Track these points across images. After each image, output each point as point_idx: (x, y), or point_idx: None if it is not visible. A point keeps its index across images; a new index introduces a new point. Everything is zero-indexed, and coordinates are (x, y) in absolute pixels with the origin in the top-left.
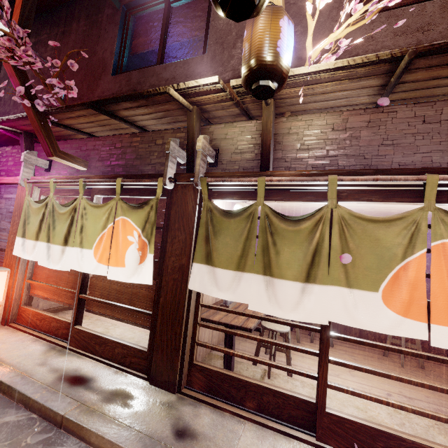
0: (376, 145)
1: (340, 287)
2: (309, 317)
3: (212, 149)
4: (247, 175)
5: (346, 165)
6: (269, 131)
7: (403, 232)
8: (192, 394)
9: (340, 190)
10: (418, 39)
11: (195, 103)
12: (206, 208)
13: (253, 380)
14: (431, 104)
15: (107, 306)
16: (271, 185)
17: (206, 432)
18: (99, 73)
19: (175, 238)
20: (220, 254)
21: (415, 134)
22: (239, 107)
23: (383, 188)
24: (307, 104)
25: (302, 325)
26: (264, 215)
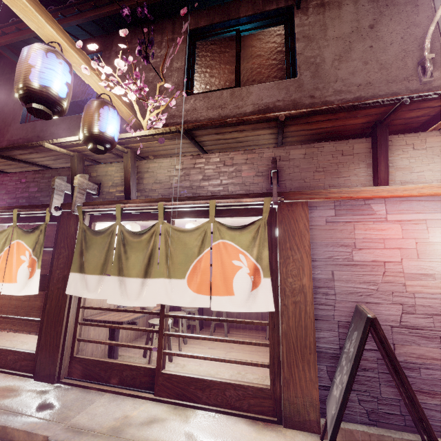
0: (199, 180)
1: (164, 278)
2: (145, 303)
3: (93, 184)
4: (112, 203)
5: (182, 193)
6: (129, 171)
7: (199, 237)
8: (69, 381)
9: (173, 211)
10: (219, 113)
11: (75, 151)
12: (82, 229)
13: (118, 361)
14: (228, 153)
15: (6, 321)
16: (130, 210)
17: (67, 403)
18: (10, 121)
19: (60, 254)
20: (89, 263)
21: (220, 172)
22: (112, 153)
23: (197, 209)
24: (158, 151)
25: (151, 311)
26: (120, 232)
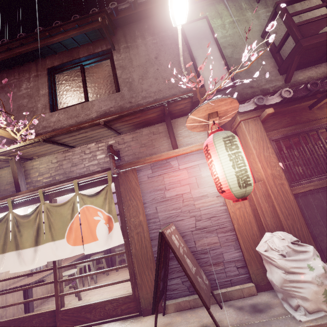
0: (70, 167)
1: (50, 242)
2: (39, 264)
3: None
4: (5, 198)
5: (59, 179)
6: (16, 172)
7: (70, 207)
8: None
9: (52, 193)
10: (76, 120)
11: None
12: None
13: (28, 314)
14: (86, 146)
15: None
16: (20, 199)
17: None
18: None
19: None
20: None
21: (82, 159)
22: (1, 161)
23: (69, 187)
24: (38, 153)
25: (48, 268)
26: (13, 217)
